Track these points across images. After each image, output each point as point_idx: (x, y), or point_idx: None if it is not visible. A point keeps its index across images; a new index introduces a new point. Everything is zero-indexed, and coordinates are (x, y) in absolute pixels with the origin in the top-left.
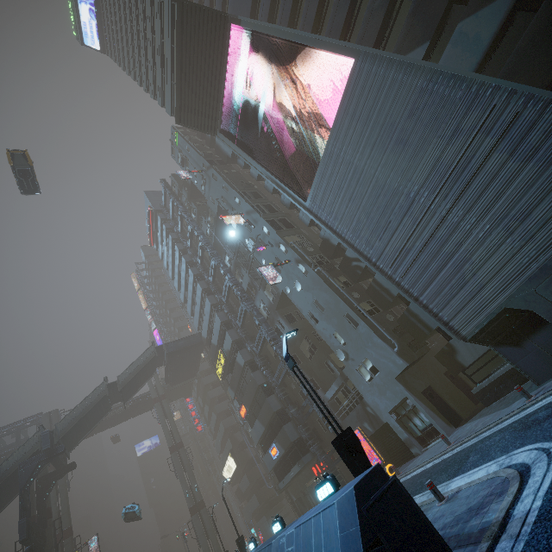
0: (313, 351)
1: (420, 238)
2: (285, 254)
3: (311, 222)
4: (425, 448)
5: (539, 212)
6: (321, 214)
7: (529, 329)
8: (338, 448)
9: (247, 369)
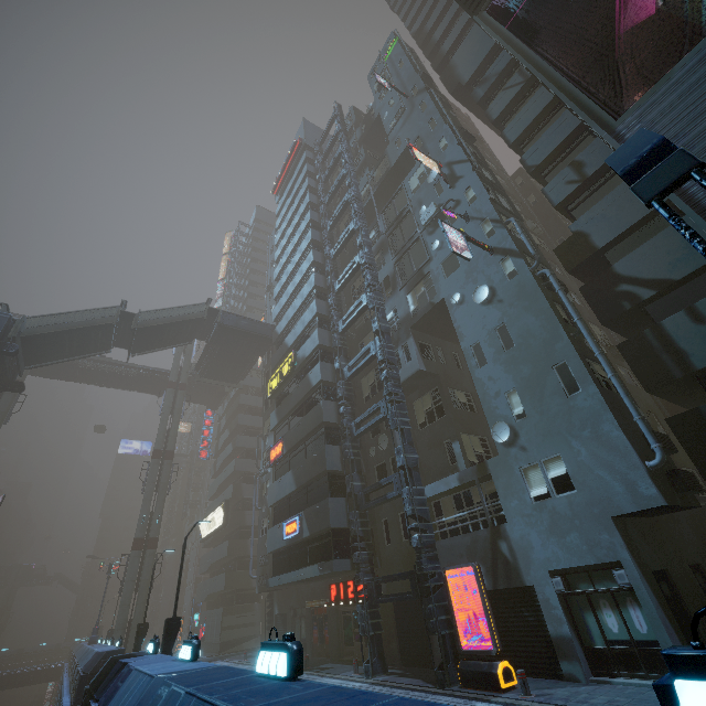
0: (434, 416)
1: None
2: (486, 238)
3: (565, 202)
4: (601, 677)
5: None
6: None
7: None
8: None
9: (318, 393)
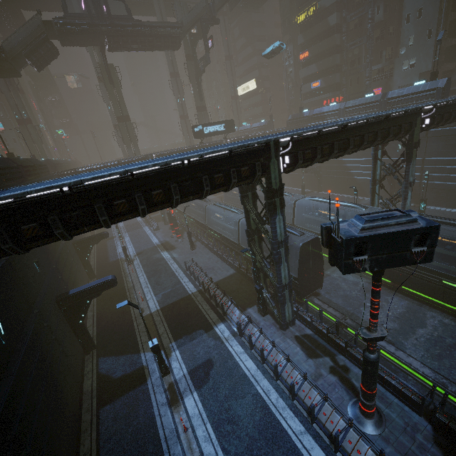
0: (379, 40)
1: None
2: None
3: None
4: None
5: None
6: None
7: None
8: (432, 75)
9: (332, 29)
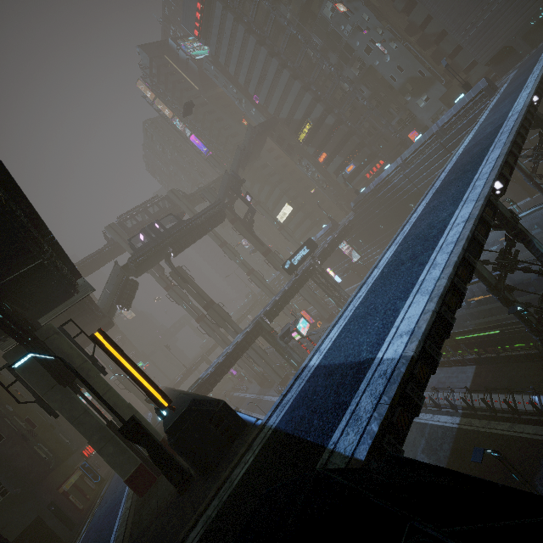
0: (378, 106)
1: (482, 17)
2: (381, 36)
3: (402, 9)
4: None
5: (529, 4)
6: (429, 3)
7: (506, 56)
8: (464, 87)
9: (334, 126)
